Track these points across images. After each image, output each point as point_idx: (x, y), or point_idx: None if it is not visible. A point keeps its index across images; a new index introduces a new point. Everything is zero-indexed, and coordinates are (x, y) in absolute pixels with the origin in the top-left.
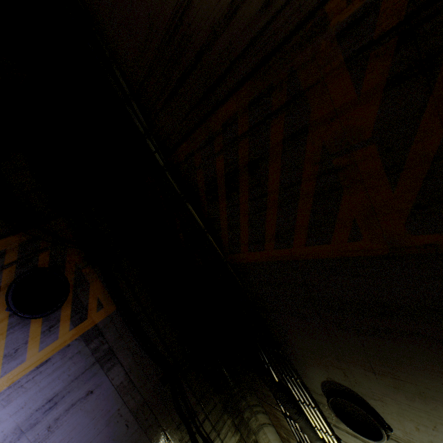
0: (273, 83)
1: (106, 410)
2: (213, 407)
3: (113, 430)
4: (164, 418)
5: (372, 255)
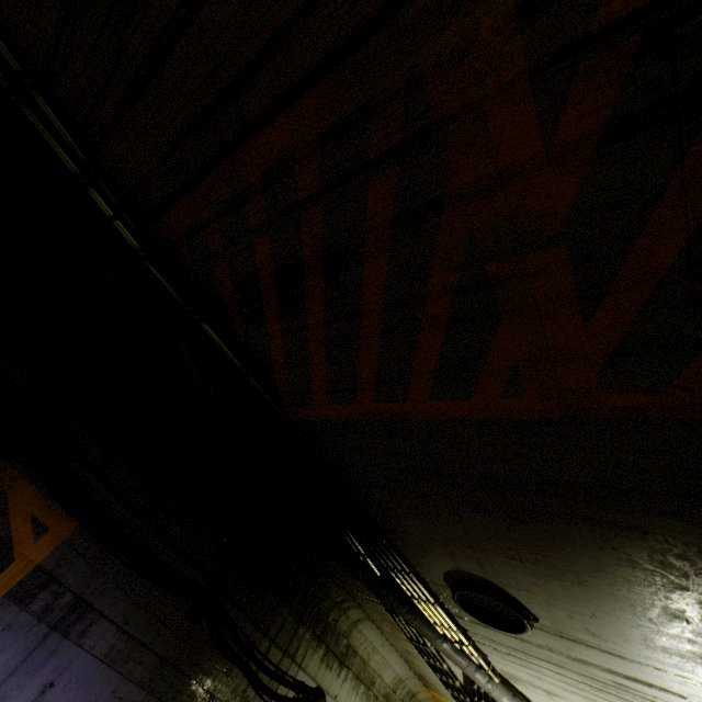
0: (374, 97)
1: (88, 701)
2: (282, 624)
3: None
4: (202, 671)
5: (537, 418)
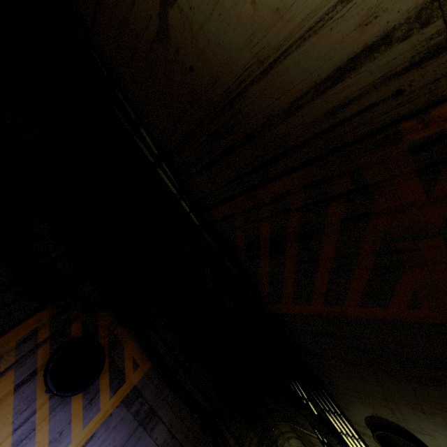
0: (335, 173)
1: None
2: (250, 442)
3: None
4: None
5: (430, 322)
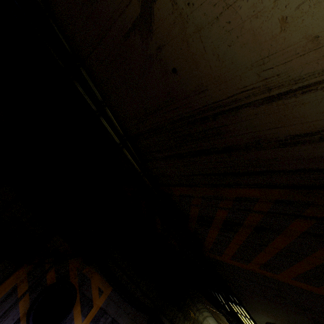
0: (315, 202)
1: None
2: (179, 320)
3: None
4: None
5: None
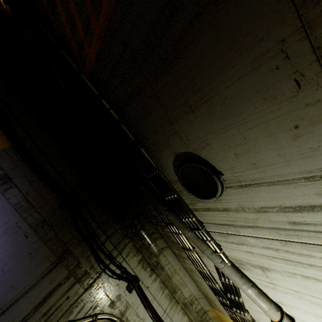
0: None
1: (3, 221)
2: (114, 232)
3: (12, 238)
4: (64, 235)
5: None
